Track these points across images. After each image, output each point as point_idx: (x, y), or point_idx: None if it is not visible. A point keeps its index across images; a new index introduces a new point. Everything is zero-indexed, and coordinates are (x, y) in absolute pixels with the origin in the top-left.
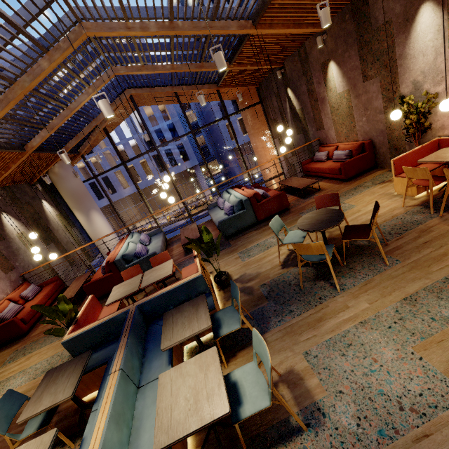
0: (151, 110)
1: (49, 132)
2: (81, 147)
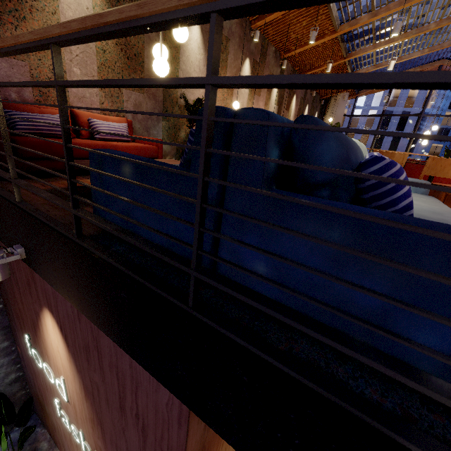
0: (415, 91)
1: (374, 68)
2: (362, 90)
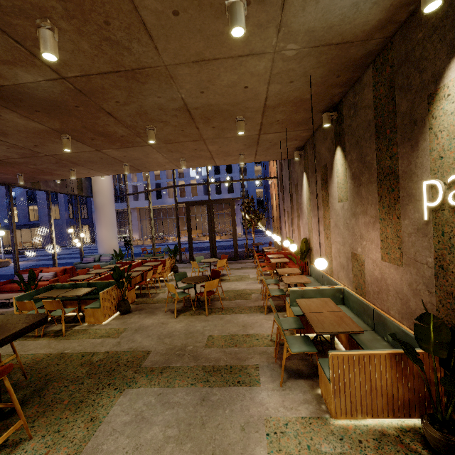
0: None
1: None
2: None
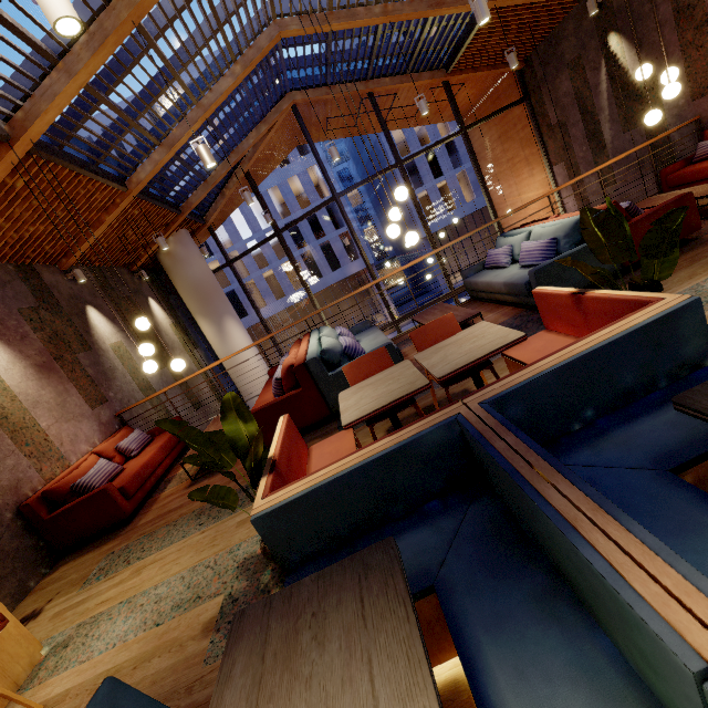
0: (297, 185)
1: (167, 152)
2: (208, 212)
